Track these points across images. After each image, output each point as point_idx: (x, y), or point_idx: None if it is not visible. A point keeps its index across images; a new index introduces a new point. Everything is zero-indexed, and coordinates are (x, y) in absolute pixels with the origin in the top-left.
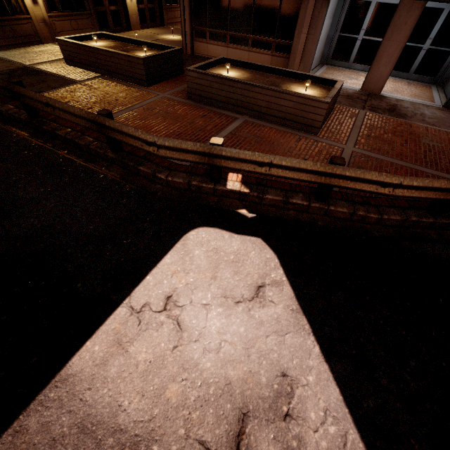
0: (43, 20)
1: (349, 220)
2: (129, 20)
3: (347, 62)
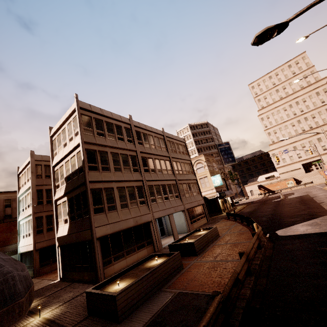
0: None
1: None
2: None
3: None
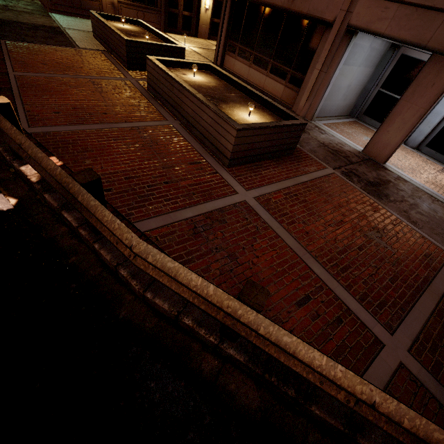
0: (112, 3)
1: (116, 275)
2: (198, 28)
3: (380, 123)
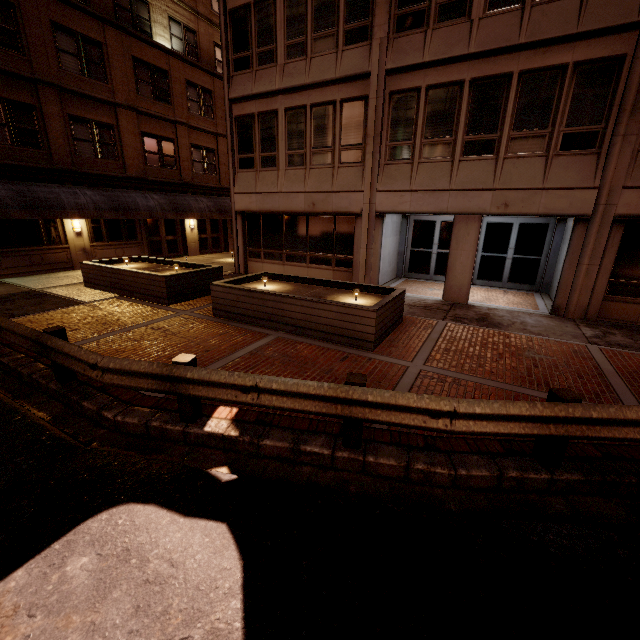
0: (84, 248)
1: (405, 481)
2: (187, 247)
3: (428, 275)
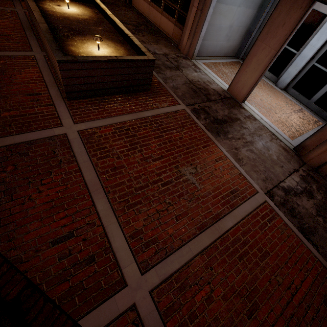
0: None
1: None
2: None
3: None
